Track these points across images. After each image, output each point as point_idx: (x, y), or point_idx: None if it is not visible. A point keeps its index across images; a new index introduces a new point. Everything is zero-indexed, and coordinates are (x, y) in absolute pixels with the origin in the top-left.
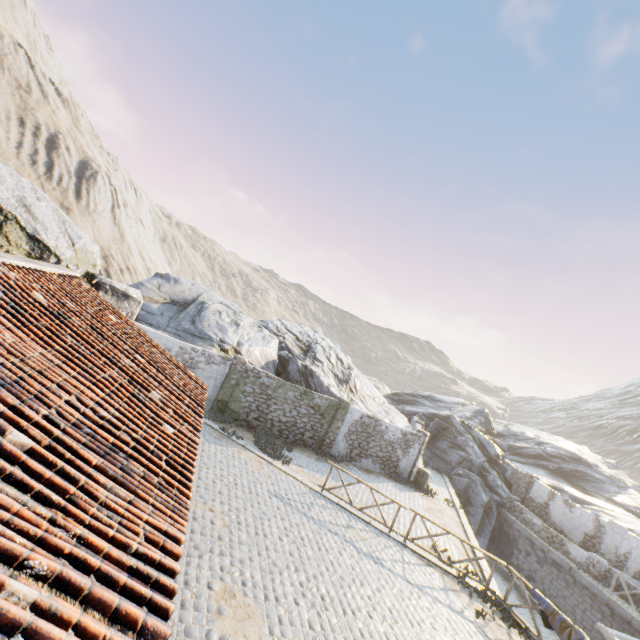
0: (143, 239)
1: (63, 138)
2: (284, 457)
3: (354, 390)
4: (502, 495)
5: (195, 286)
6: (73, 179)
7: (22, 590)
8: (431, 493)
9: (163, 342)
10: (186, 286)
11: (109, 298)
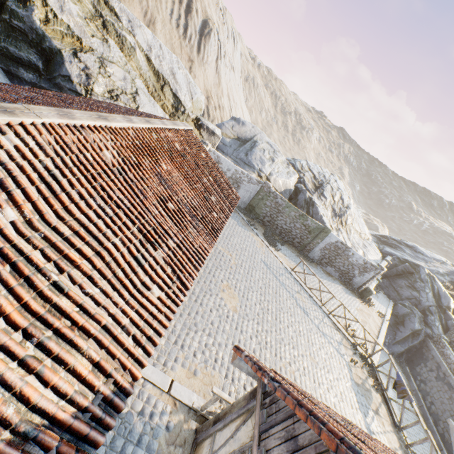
0: (231, 83)
1: (195, 2)
2: (277, 247)
3: (344, 223)
4: (434, 332)
5: (254, 128)
6: (197, 37)
7: (171, 243)
8: (369, 304)
9: (227, 165)
10: (248, 128)
11: (205, 134)
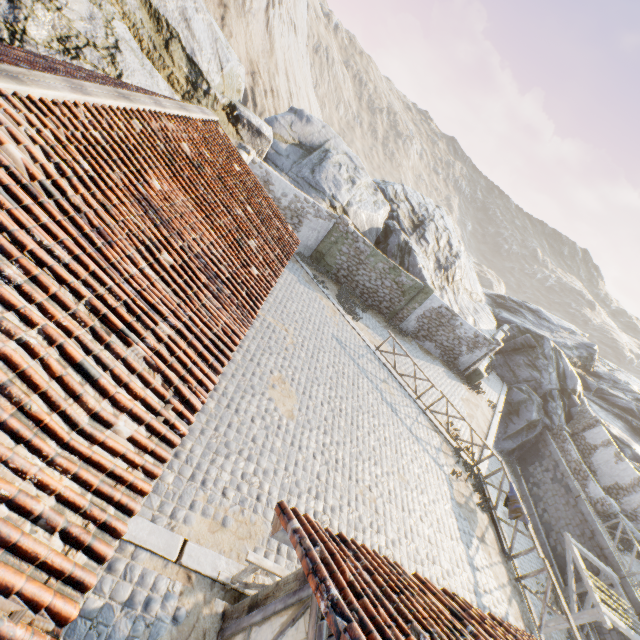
0: (292, 53)
1: None
2: (356, 315)
3: (450, 280)
4: (554, 422)
5: (325, 129)
6: None
7: (165, 328)
8: (478, 391)
9: (282, 187)
10: (316, 128)
11: (245, 133)
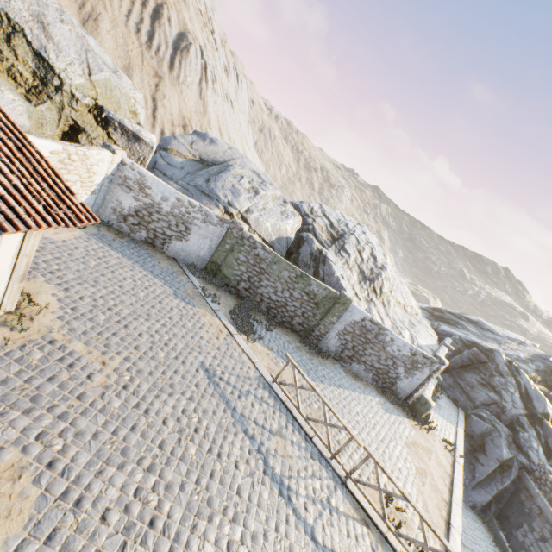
0: (226, 117)
1: (167, 9)
2: (255, 334)
3: (378, 291)
4: (533, 460)
5: (231, 150)
6: (169, 50)
7: None
8: (428, 426)
9: (161, 190)
10: (221, 148)
11: (119, 137)
